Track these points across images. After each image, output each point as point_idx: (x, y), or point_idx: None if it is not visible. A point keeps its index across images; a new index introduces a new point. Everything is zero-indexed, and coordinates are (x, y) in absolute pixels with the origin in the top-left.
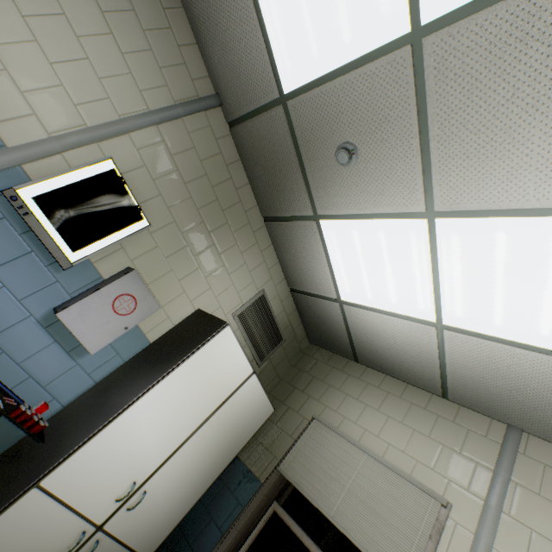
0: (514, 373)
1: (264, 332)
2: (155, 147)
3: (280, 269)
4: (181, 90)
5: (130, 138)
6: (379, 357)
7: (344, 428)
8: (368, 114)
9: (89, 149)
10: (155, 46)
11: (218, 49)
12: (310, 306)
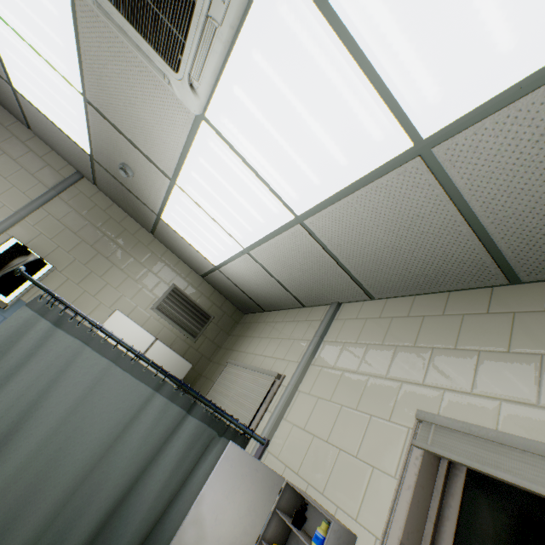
0: (290, 260)
1: (188, 315)
2: (45, 220)
3: (185, 265)
4: (52, 180)
5: (26, 221)
6: (263, 298)
7: (245, 360)
8: (112, 144)
9: (2, 237)
10: (25, 164)
11: (59, 148)
12: (216, 283)
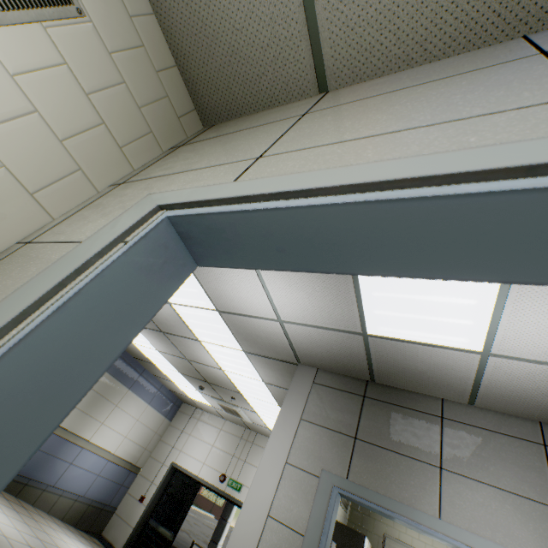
0: None
1: None
2: None
3: None
4: None
5: None
6: None
7: (401, 537)
8: None
9: None
10: None
11: None
12: None
